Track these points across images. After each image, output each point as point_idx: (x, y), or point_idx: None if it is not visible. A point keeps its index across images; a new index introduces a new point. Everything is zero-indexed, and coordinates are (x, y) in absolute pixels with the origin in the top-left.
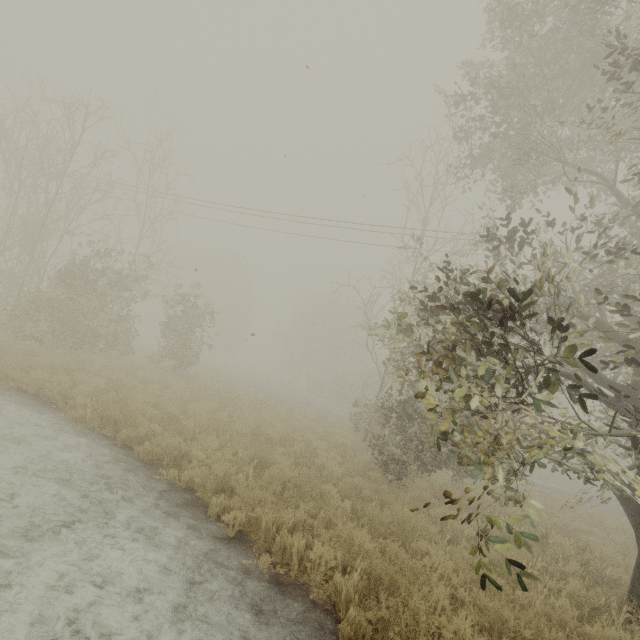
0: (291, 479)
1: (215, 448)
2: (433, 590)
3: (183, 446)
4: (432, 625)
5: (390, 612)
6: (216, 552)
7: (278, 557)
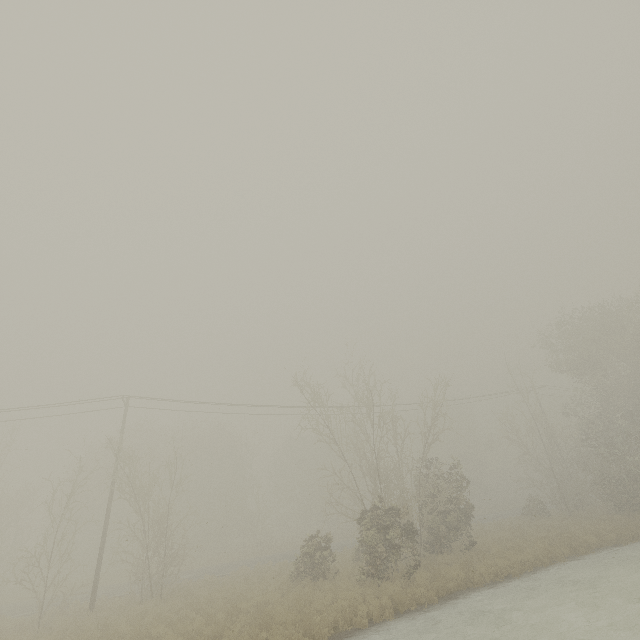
0: None
1: None
2: None
3: None
4: None
5: None
6: None
7: None
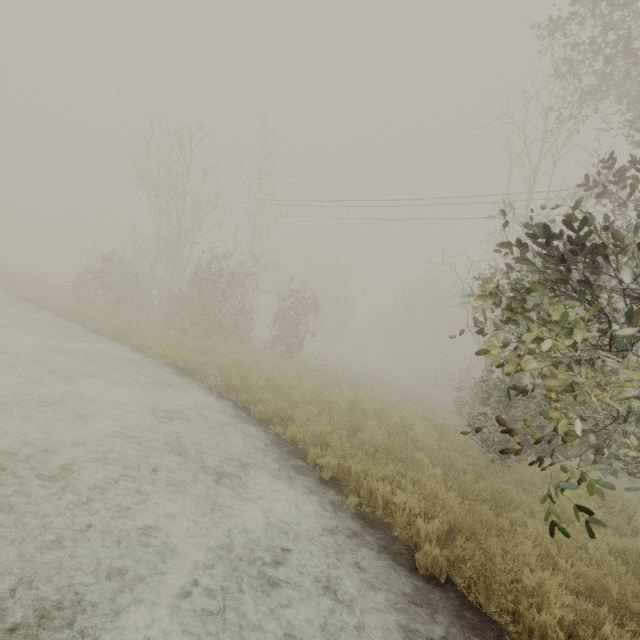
0: (383, 445)
1: (315, 414)
2: (518, 546)
3: (288, 409)
4: (507, 566)
5: (465, 551)
6: (313, 487)
7: (365, 499)
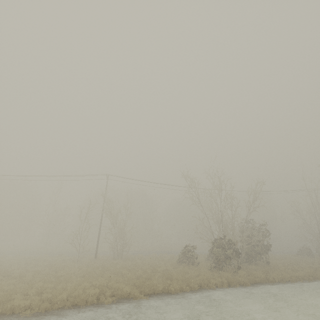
0: None
1: None
2: None
3: None
4: None
5: None
6: None
7: None
